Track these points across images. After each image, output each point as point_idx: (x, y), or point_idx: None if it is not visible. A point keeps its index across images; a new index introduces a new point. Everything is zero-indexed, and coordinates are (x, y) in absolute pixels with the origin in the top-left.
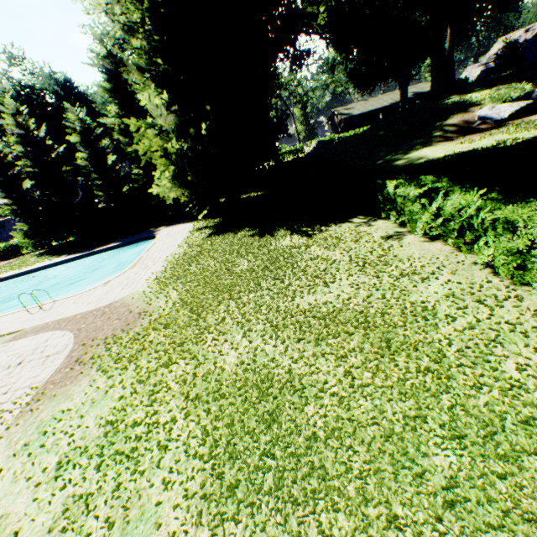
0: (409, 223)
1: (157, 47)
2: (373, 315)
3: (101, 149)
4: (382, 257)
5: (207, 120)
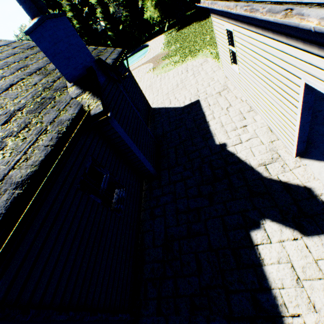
0: None
1: None
2: None
3: (107, 4)
4: None
5: None
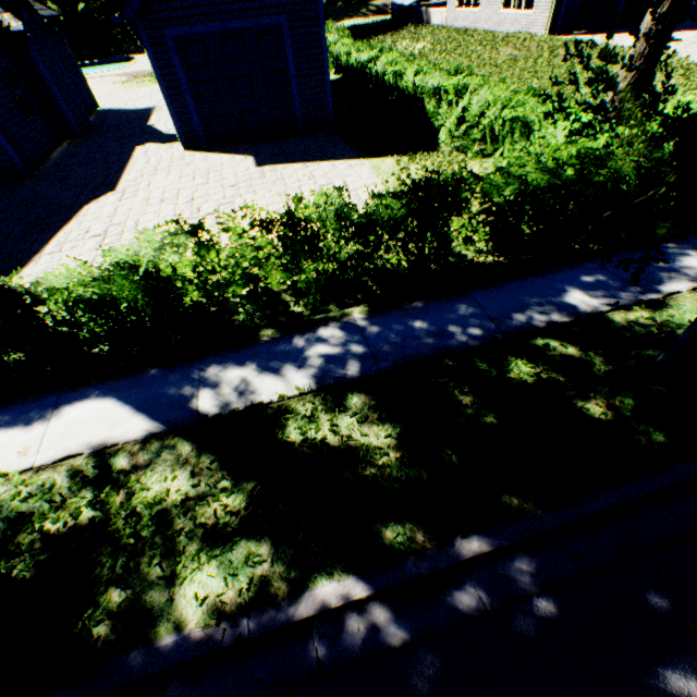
0: None
1: None
2: None
3: None
4: None
5: None
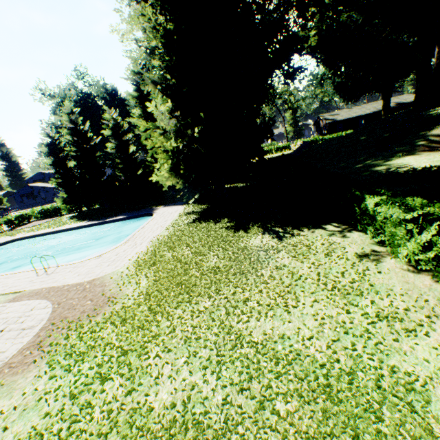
0: (389, 243)
1: (168, 65)
2: (338, 375)
3: (125, 141)
4: (355, 282)
5: (201, 124)
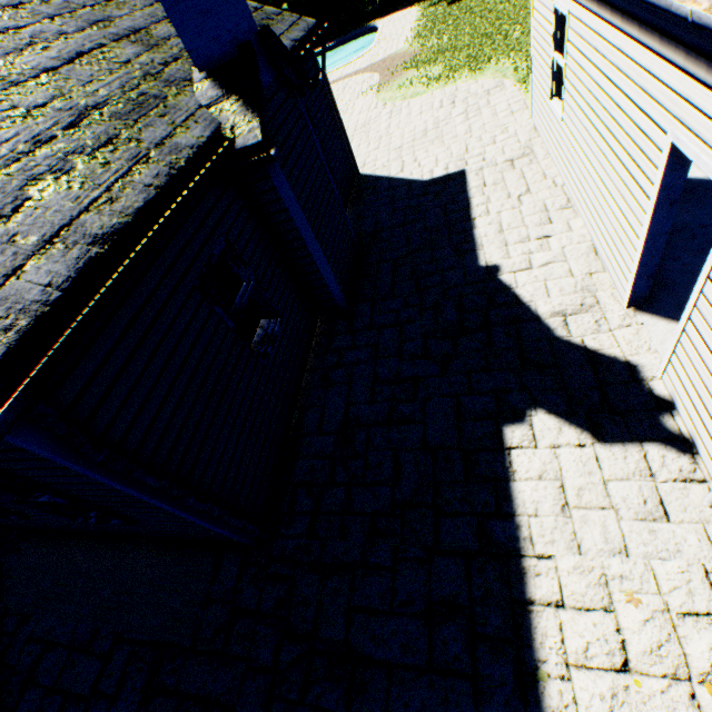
0: None
1: None
2: None
3: None
4: None
5: None
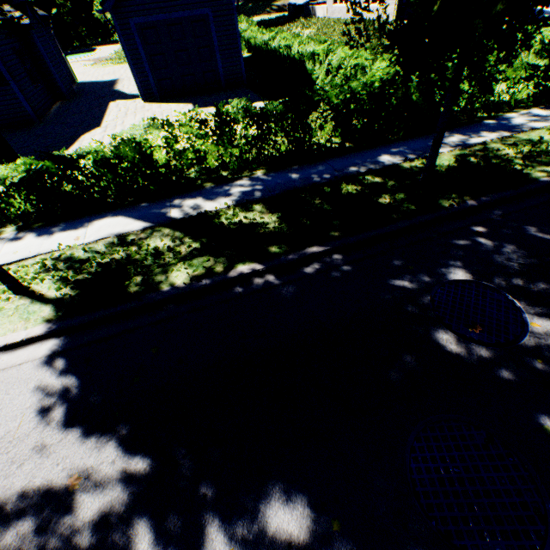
0: None
1: None
2: None
3: None
4: None
5: None
